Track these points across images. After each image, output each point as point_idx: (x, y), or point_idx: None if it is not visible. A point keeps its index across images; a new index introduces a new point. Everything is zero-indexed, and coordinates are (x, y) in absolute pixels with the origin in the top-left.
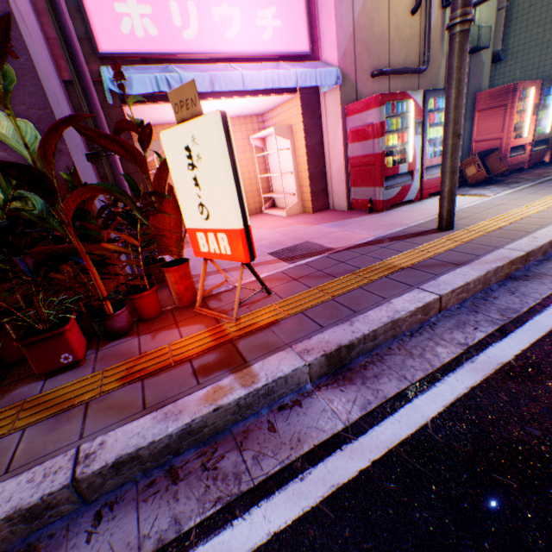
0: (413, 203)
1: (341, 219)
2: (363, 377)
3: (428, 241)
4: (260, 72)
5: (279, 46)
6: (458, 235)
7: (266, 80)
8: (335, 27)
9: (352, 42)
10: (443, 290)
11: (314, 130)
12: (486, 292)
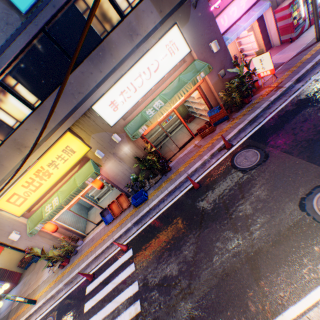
0: (307, 30)
1: (280, 51)
2: (302, 80)
3: (313, 48)
4: (247, 22)
5: (247, 7)
6: None
7: (249, 23)
8: None
9: None
10: (316, 60)
11: (261, 24)
12: None
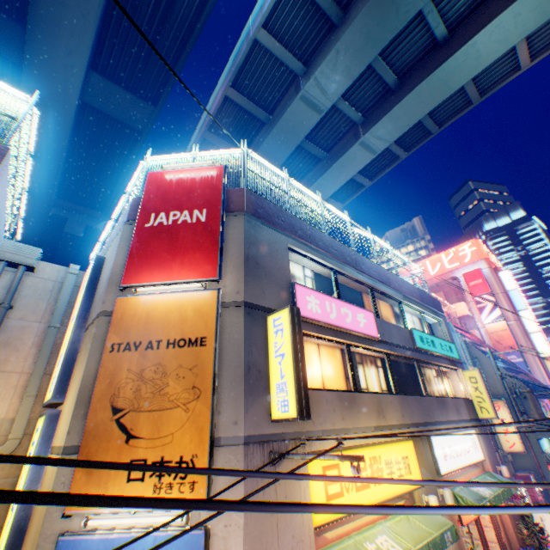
0: None
1: None
2: None
3: None
4: None
5: None
6: None
7: None
8: None
9: None
10: None
11: None
12: None
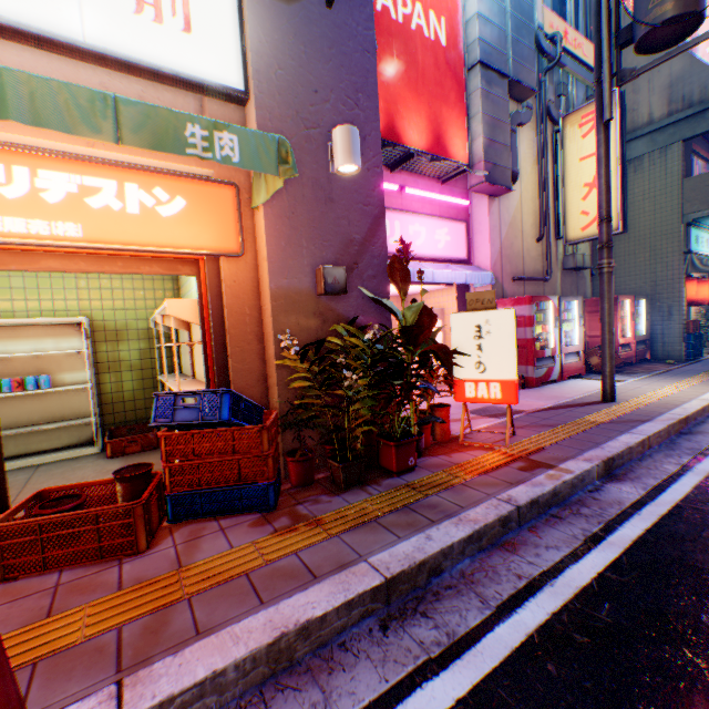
0: (556, 383)
1: None
2: (628, 478)
3: (603, 408)
4: (443, 271)
5: (448, 253)
6: (624, 405)
7: (446, 277)
8: (489, 245)
9: (499, 256)
10: (647, 433)
11: None
12: (670, 440)
